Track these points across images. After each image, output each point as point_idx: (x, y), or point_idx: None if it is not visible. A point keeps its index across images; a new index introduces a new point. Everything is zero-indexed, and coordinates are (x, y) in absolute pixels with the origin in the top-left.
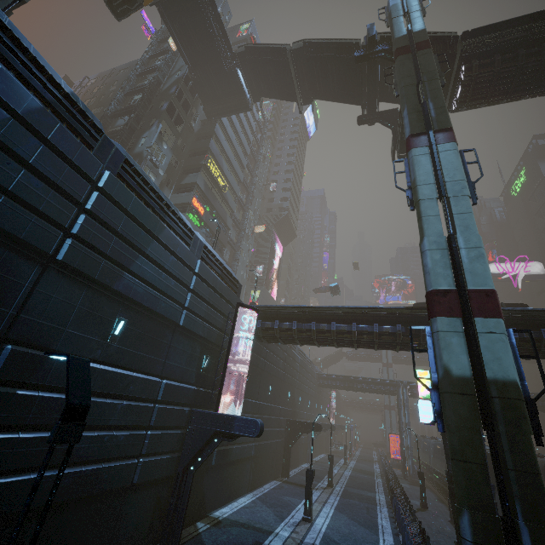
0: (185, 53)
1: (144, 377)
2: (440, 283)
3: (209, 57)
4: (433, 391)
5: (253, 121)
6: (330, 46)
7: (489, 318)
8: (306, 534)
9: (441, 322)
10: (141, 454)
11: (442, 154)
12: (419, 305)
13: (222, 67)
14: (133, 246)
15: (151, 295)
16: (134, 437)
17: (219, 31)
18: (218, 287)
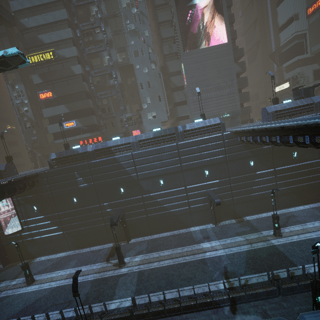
0: None
1: None
2: None
3: None
4: None
5: None
6: None
7: None
8: (13, 289)
9: None
10: None
11: None
12: None
13: None
14: None
15: None
16: None
17: None
18: None
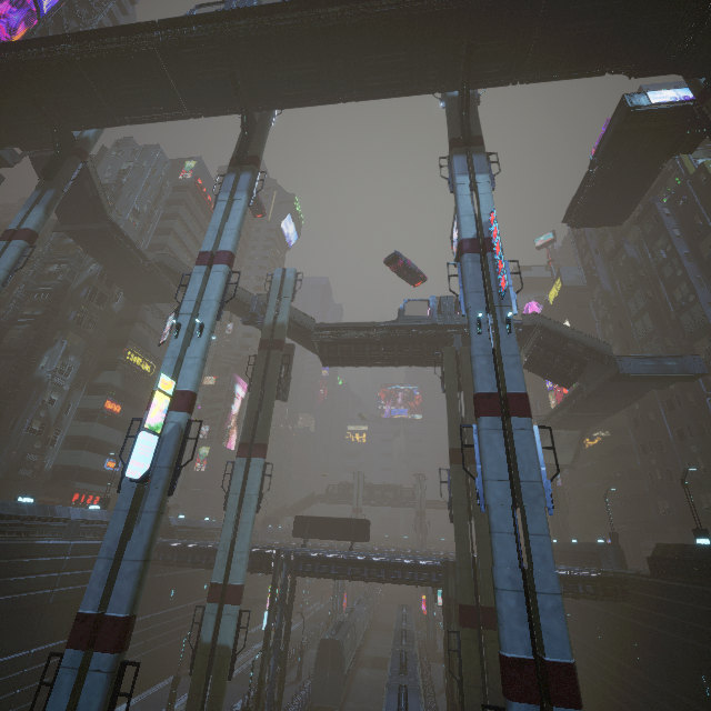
0: (97, 259)
1: (13, 657)
2: (217, 577)
3: (124, 265)
4: (194, 650)
5: None
6: (230, 295)
7: (231, 605)
8: None
9: (208, 606)
10: (11, 707)
11: (251, 468)
12: (299, 517)
13: (139, 272)
14: (4, 576)
15: (20, 600)
16: (5, 699)
17: (131, 250)
18: (96, 550)
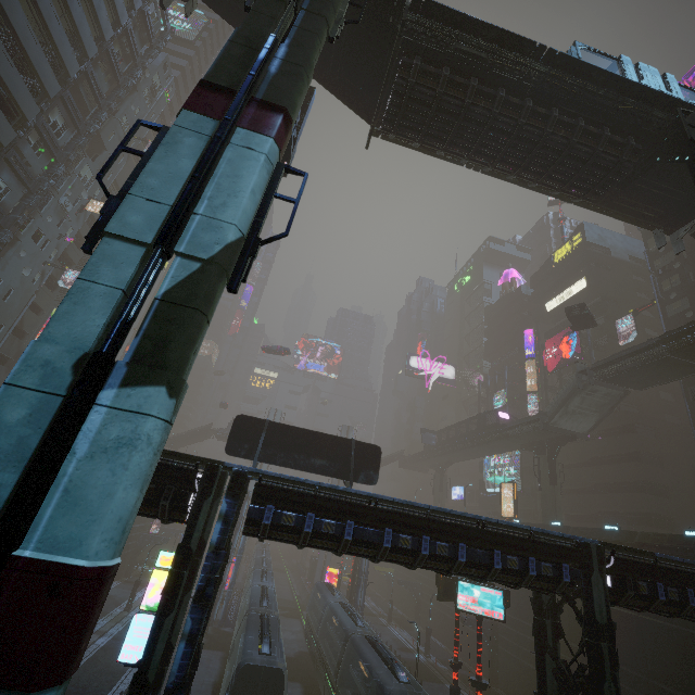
0: None
1: None
2: None
3: None
4: None
5: (123, 2)
6: None
7: None
8: None
9: None
10: None
11: (232, 150)
12: (245, 419)
13: None
14: None
15: None
16: None
17: None
18: None
